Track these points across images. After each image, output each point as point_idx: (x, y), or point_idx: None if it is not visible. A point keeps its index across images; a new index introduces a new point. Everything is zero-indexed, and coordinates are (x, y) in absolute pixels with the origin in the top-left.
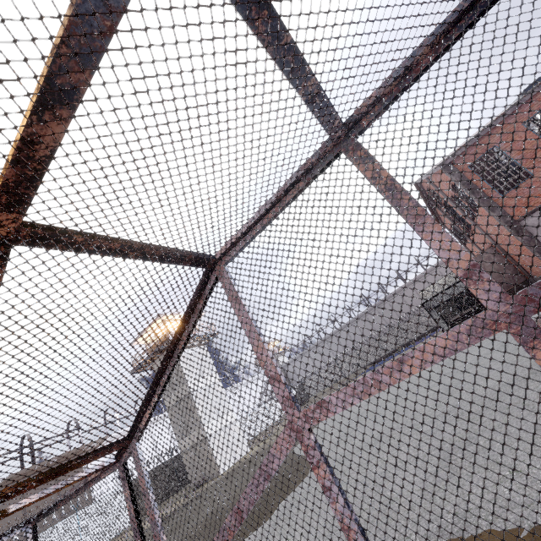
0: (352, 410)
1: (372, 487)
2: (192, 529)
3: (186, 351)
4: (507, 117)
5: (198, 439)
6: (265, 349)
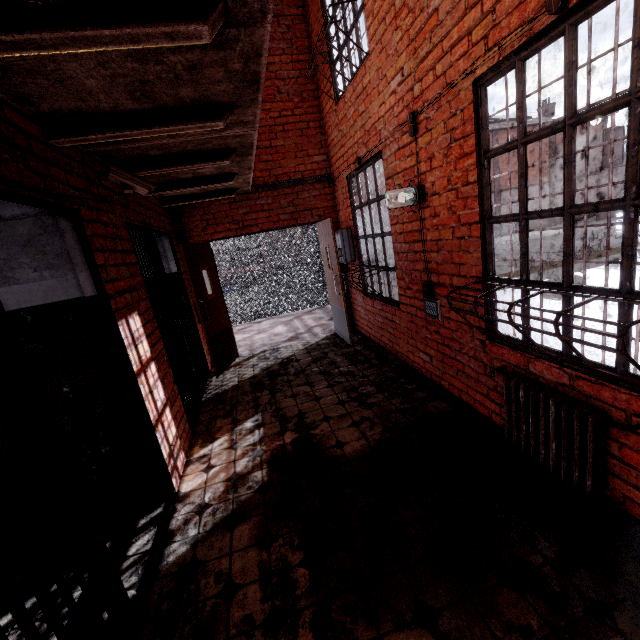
0: None
1: None
2: None
3: None
4: None
5: None
6: None
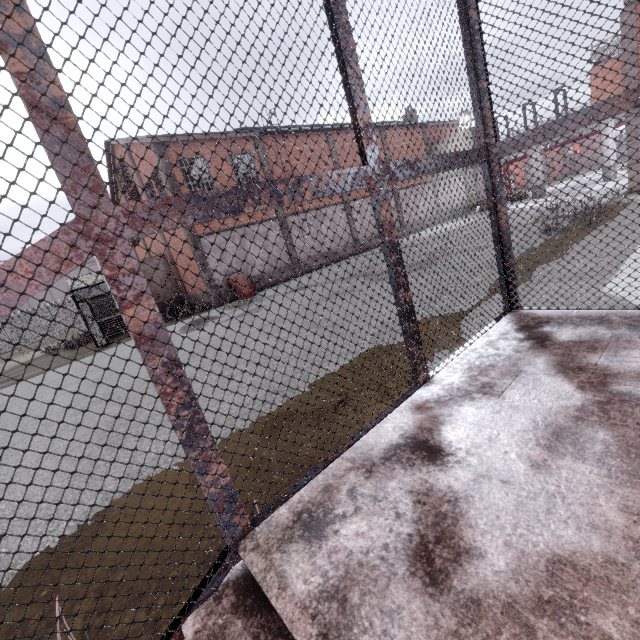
0: None
1: None
2: None
3: None
4: (222, 139)
5: None
6: (37, 38)
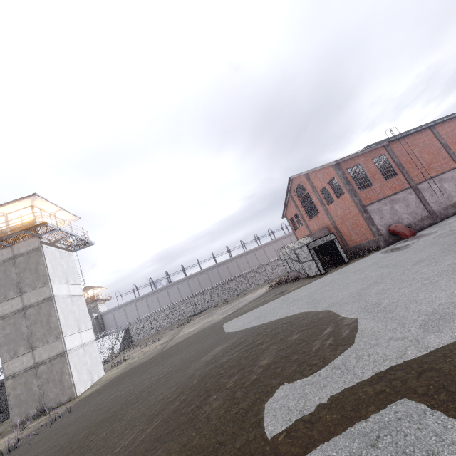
0: (268, 306)
1: (450, 272)
2: (193, 384)
3: (53, 249)
4: (366, 152)
5: (48, 356)
6: None
